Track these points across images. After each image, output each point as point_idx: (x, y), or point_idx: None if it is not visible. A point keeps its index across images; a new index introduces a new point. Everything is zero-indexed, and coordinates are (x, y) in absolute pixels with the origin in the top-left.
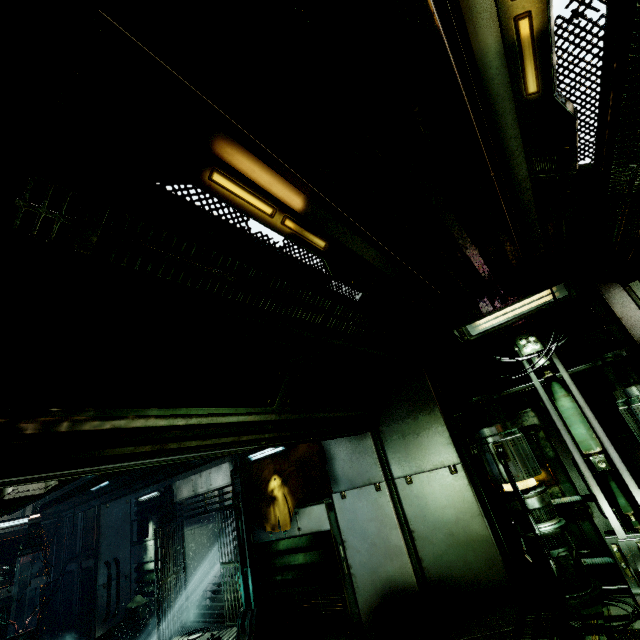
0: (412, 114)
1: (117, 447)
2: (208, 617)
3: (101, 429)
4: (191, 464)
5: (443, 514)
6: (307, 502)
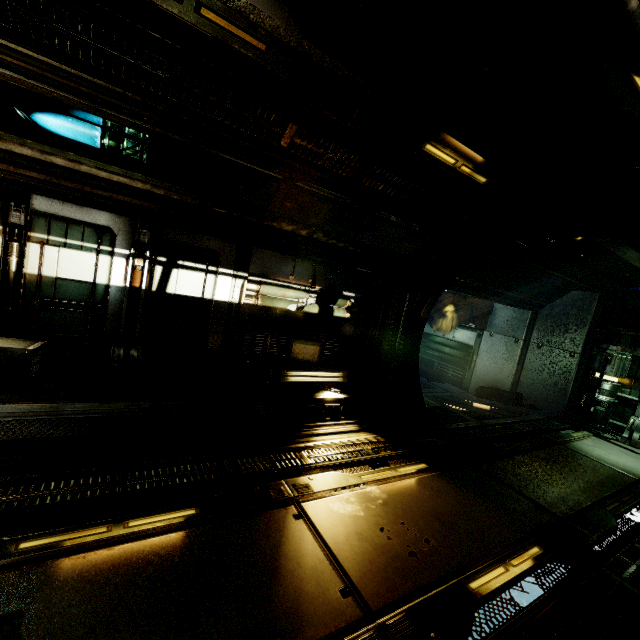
0: None
1: None
2: None
3: None
4: None
5: (548, 370)
6: (465, 327)
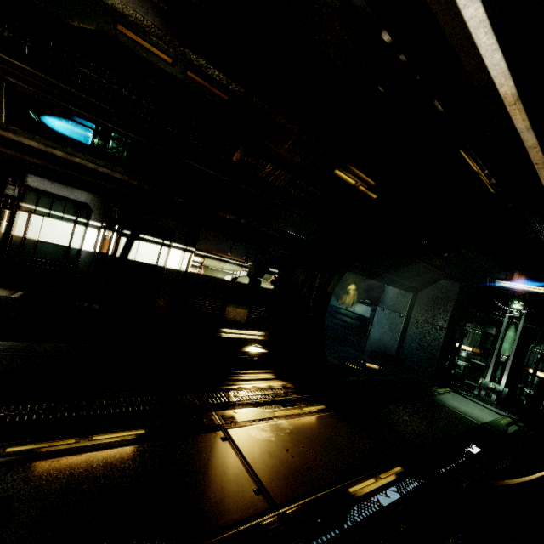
0: None
1: None
2: None
3: None
4: None
5: (423, 340)
6: (363, 303)
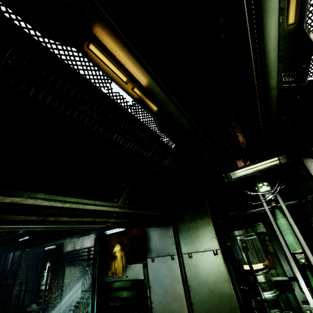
0: (218, 23)
1: (13, 215)
2: None
3: (3, 202)
4: (73, 232)
5: (207, 278)
6: (133, 261)
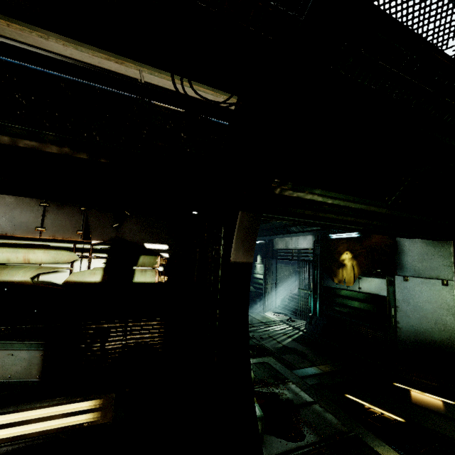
0: None
1: (295, 208)
2: (286, 310)
3: (291, 196)
4: (290, 230)
5: None
6: (370, 274)
